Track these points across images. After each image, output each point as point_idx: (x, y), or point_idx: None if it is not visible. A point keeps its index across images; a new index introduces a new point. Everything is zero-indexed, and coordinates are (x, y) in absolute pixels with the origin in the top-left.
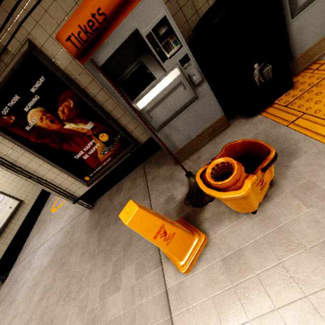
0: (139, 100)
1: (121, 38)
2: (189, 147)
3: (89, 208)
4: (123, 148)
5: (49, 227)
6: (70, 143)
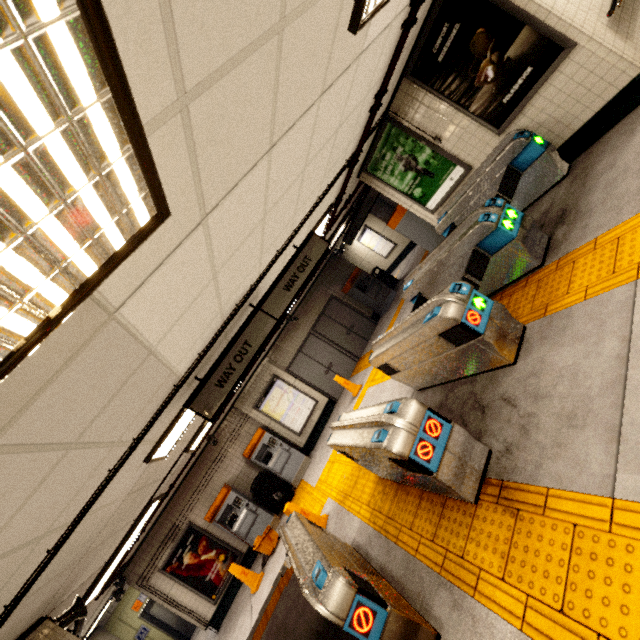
0: (234, 527)
1: (224, 509)
2: None
3: (217, 633)
4: (234, 561)
5: None
6: (204, 569)
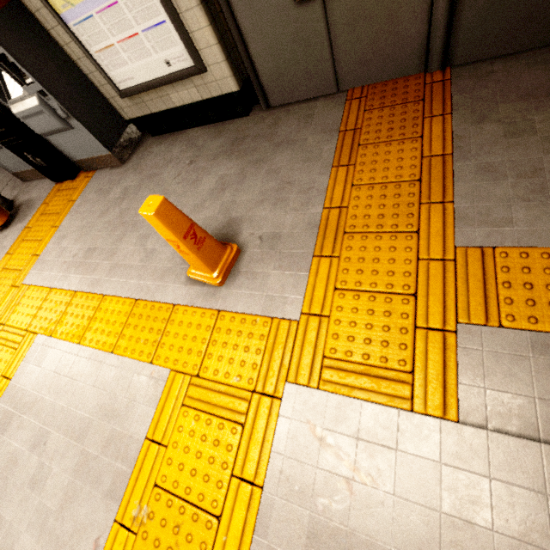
0: None
1: None
2: (23, 175)
3: None
4: None
5: None
6: None
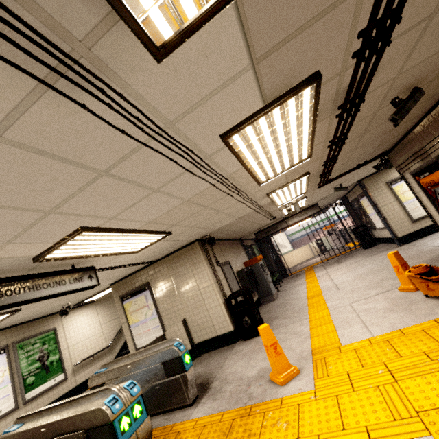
0: None
1: None
2: None
3: None
4: None
5: (438, 239)
6: None
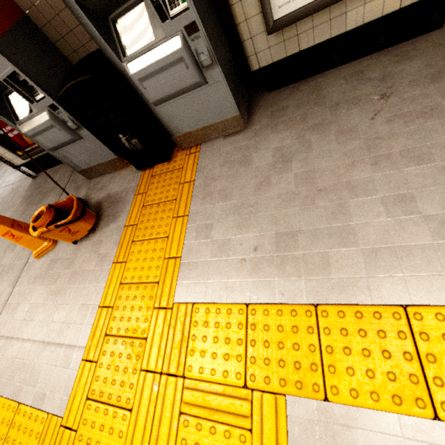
0: (21, 125)
1: None
2: (92, 170)
3: (31, 178)
4: None
5: (6, 174)
6: None
